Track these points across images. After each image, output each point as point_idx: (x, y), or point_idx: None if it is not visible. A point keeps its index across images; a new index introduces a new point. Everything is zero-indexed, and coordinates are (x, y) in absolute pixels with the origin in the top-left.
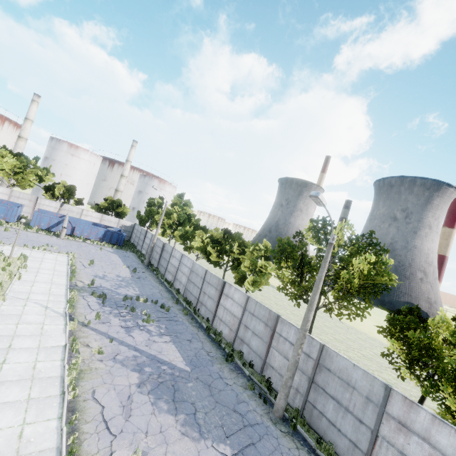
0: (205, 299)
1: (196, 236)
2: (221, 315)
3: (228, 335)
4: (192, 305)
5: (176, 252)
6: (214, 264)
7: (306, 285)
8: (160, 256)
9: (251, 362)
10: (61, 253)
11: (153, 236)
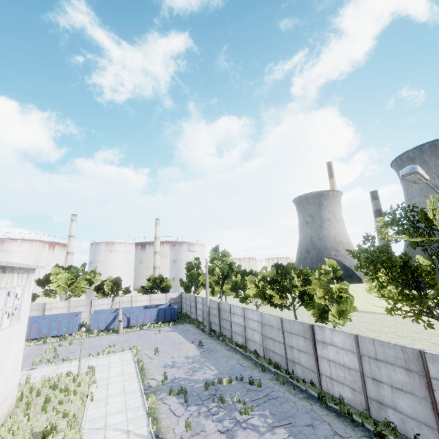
0: (295, 355)
1: (248, 283)
2: (328, 371)
3: (353, 400)
4: (281, 367)
5: (235, 308)
6: (279, 307)
7: (431, 295)
8: (219, 318)
9: (416, 436)
10: (124, 350)
11: (204, 299)
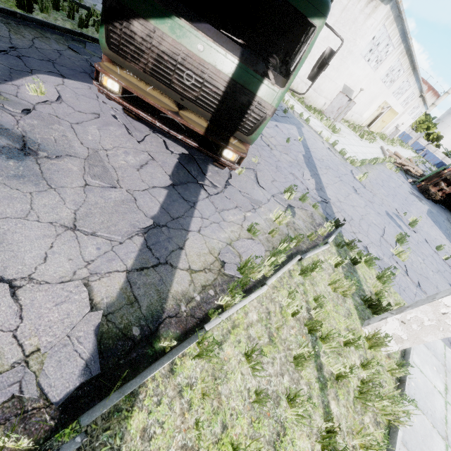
0: None
1: None
2: None
3: None
4: None
5: None
6: None
7: None
8: None
9: None
10: (417, 155)
11: None
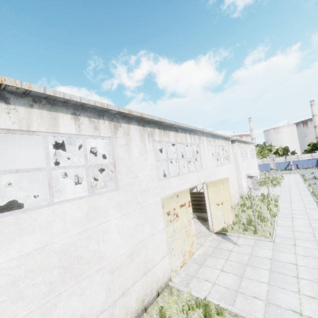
0: None
1: None
2: None
3: None
4: None
5: None
6: None
7: None
8: None
9: None
10: (295, 173)
11: None
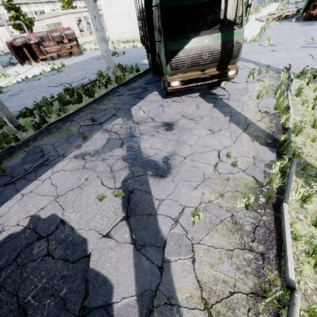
0: None
1: None
2: None
3: None
4: None
5: None
6: None
7: None
8: None
9: None
10: (279, 3)
11: None
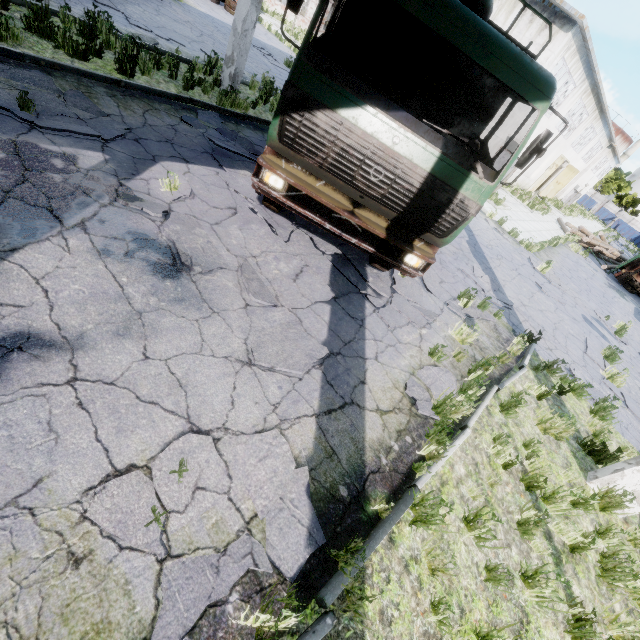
0: None
1: None
2: None
3: None
4: None
5: None
6: None
7: None
8: None
9: None
10: (605, 227)
11: None
